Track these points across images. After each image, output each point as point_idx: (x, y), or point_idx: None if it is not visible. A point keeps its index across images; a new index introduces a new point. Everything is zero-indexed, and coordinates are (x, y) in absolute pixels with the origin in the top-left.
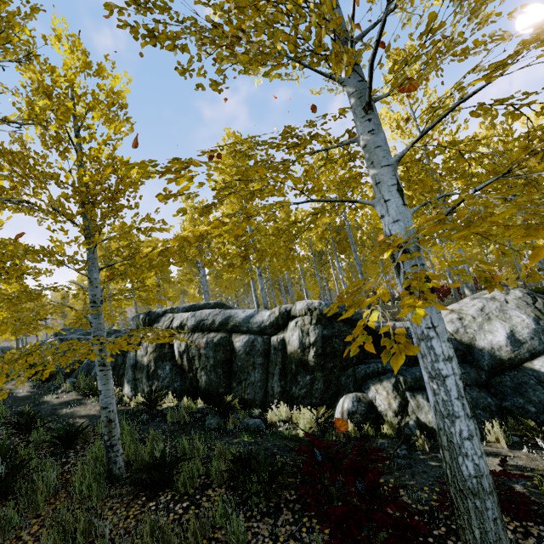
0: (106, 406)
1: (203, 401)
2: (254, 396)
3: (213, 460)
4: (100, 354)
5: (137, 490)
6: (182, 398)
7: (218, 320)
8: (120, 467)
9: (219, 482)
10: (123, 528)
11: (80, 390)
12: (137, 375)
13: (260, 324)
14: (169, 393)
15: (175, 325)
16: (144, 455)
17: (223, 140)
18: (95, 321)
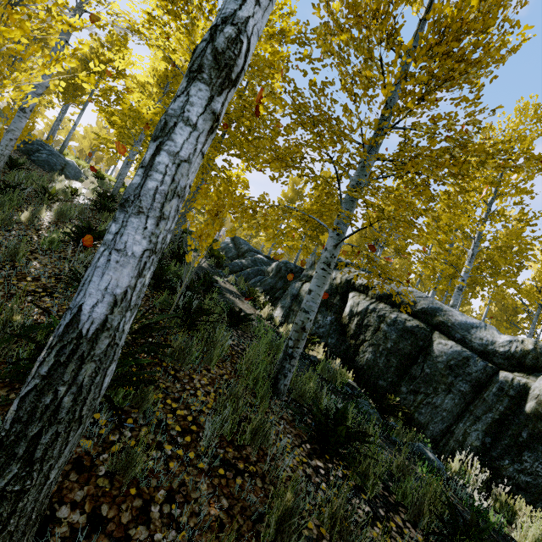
0: (308, 311)
1: (351, 378)
2: (428, 422)
3: (409, 476)
4: (332, 250)
5: (310, 430)
6: (329, 357)
7: (421, 304)
8: (286, 384)
9: (411, 517)
10: (289, 467)
11: (239, 288)
12: (293, 306)
13: (486, 343)
14: (322, 344)
15: (360, 281)
16: (307, 391)
17: (516, 110)
18: (345, 212)
